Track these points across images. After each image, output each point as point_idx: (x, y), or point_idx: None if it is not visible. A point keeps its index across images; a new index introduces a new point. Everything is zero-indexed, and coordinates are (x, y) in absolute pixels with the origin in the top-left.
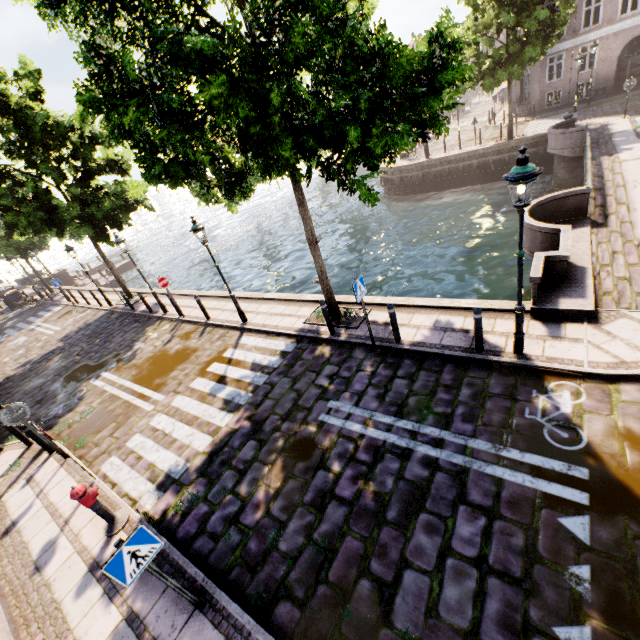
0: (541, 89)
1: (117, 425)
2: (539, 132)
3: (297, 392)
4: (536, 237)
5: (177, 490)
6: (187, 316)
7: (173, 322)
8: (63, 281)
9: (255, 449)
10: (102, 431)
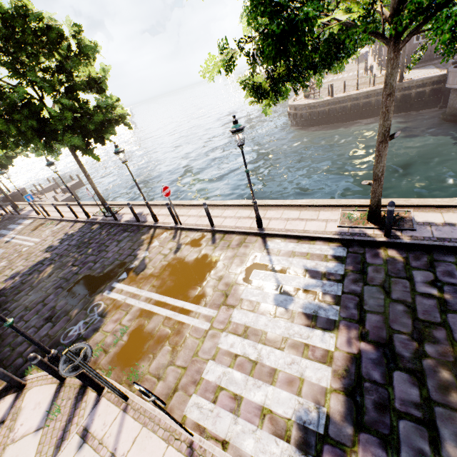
0: (409, 48)
1: (172, 349)
2: (423, 76)
3: (403, 303)
4: None
5: (338, 455)
6: (184, 224)
7: (170, 230)
8: (22, 198)
9: (414, 384)
10: (155, 357)
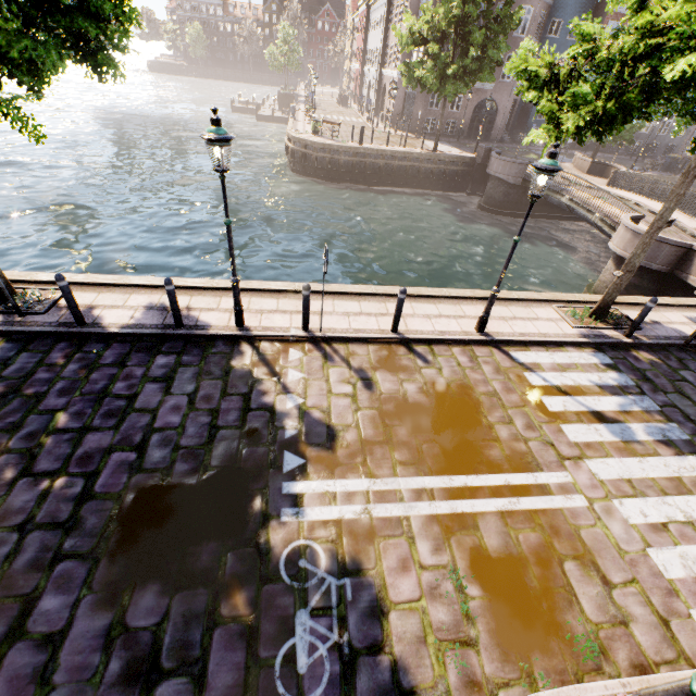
0: (424, 112)
1: (582, 562)
2: (453, 153)
3: None
4: (663, 249)
5: None
6: (328, 329)
7: (298, 343)
8: None
9: None
10: (575, 592)
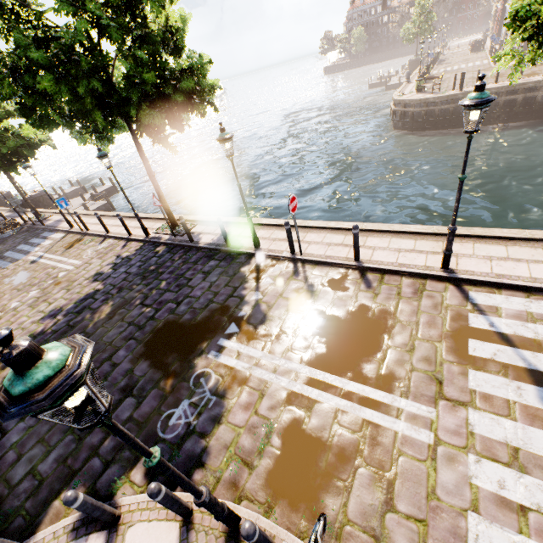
0: None
1: (379, 477)
2: None
3: None
4: None
5: None
6: (307, 254)
7: (284, 262)
8: (42, 204)
9: None
10: (351, 490)
